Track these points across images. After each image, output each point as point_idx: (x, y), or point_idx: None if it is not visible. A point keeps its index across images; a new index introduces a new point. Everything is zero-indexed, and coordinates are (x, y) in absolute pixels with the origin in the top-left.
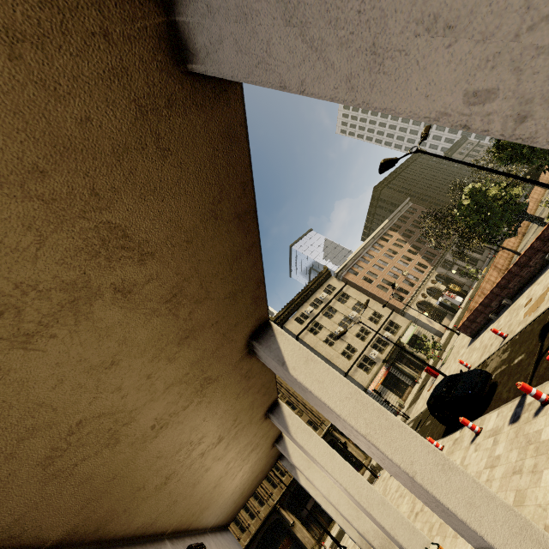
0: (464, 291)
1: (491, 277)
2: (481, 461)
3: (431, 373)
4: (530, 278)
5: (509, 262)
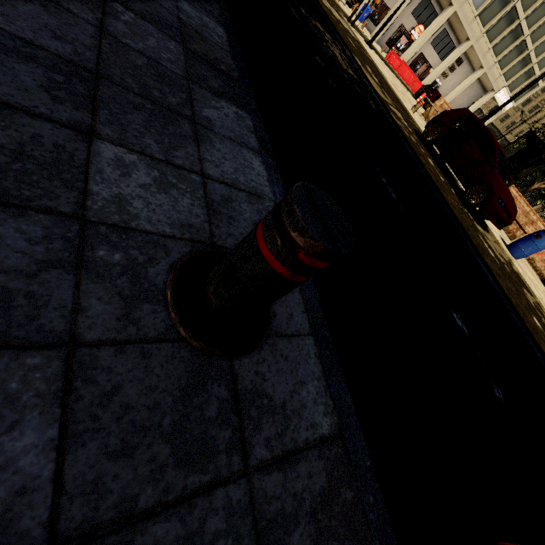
0: None
1: None
2: None
3: None
4: None
5: None
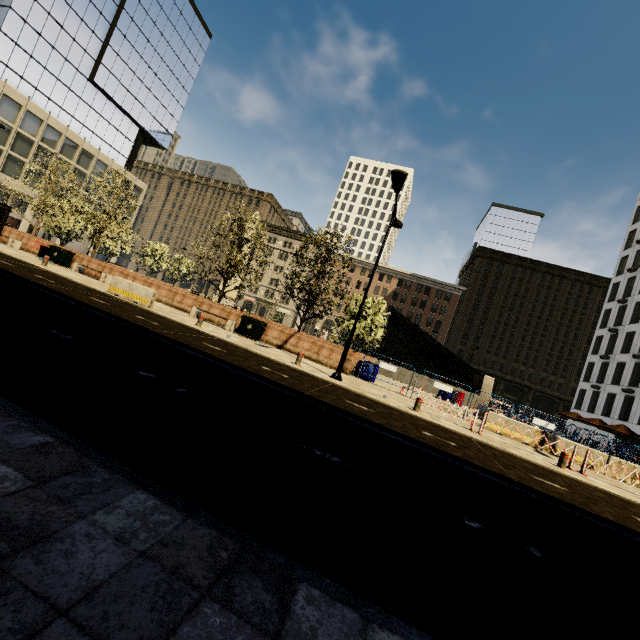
0: None
1: None
2: None
3: None
4: None
5: None
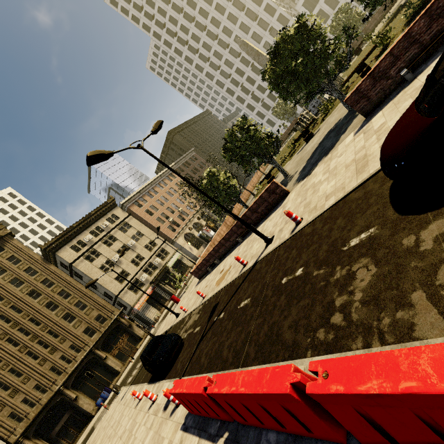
0: (216, 227)
1: (222, 231)
2: (139, 443)
3: (175, 300)
4: (230, 248)
5: (234, 220)
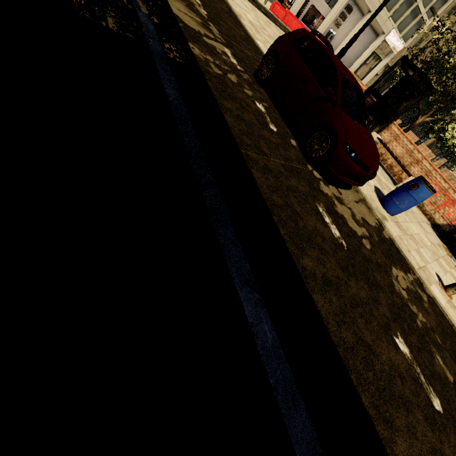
0: None
1: None
2: None
3: None
4: None
5: None
